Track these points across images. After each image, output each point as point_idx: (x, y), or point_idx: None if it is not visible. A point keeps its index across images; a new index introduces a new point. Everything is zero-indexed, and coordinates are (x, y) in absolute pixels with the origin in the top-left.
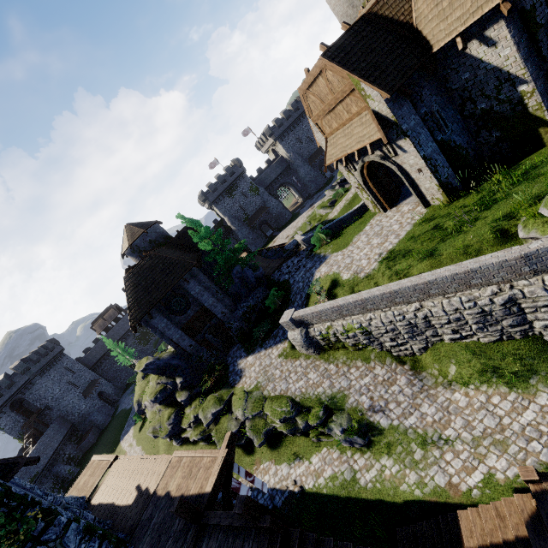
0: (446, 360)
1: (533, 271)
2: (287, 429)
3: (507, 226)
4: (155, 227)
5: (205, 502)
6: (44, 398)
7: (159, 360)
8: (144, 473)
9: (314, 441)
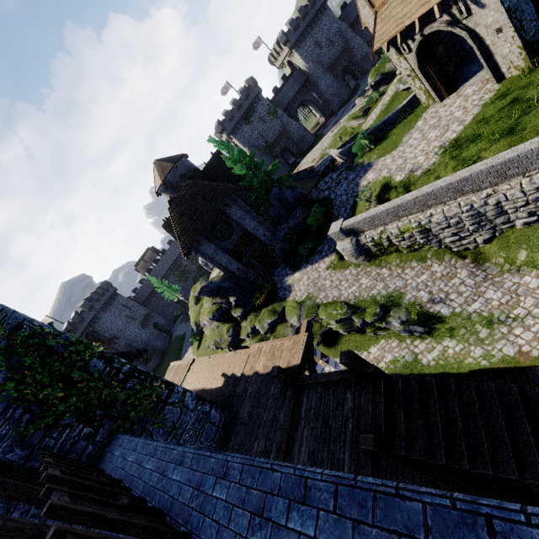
0: (516, 246)
1: None
2: (343, 328)
3: None
4: (183, 160)
5: (296, 371)
6: (111, 330)
7: (212, 284)
8: (225, 365)
9: (371, 336)
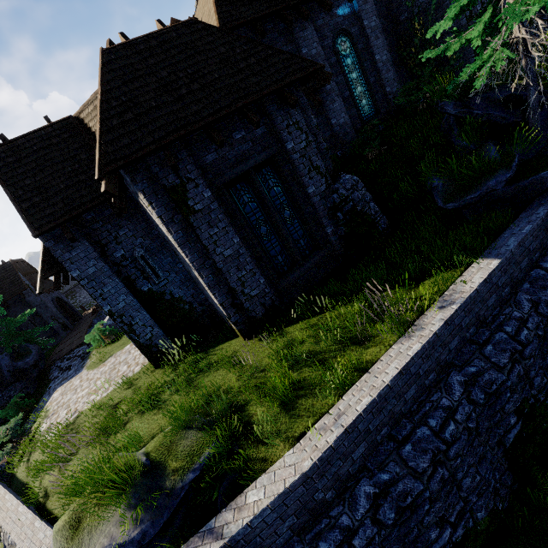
0: None
1: None
2: None
3: None
4: None
5: None
6: None
7: None
8: None
9: None
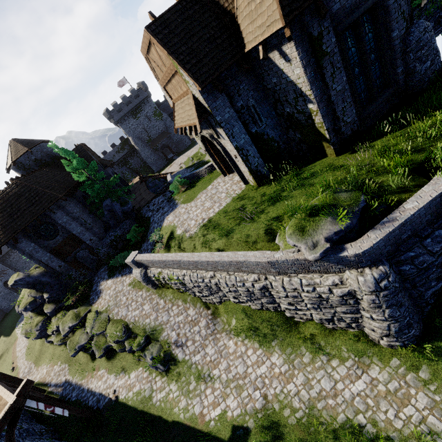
0: (231, 314)
1: (277, 272)
2: (119, 349)
3: (275, 227)
4: (42, 146)
5: None
6: None
7: (29, 277)
8: None
9: (137, 360)
